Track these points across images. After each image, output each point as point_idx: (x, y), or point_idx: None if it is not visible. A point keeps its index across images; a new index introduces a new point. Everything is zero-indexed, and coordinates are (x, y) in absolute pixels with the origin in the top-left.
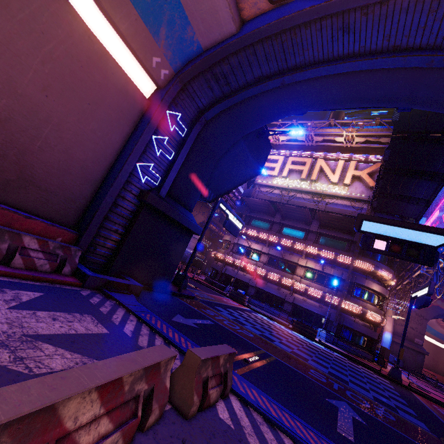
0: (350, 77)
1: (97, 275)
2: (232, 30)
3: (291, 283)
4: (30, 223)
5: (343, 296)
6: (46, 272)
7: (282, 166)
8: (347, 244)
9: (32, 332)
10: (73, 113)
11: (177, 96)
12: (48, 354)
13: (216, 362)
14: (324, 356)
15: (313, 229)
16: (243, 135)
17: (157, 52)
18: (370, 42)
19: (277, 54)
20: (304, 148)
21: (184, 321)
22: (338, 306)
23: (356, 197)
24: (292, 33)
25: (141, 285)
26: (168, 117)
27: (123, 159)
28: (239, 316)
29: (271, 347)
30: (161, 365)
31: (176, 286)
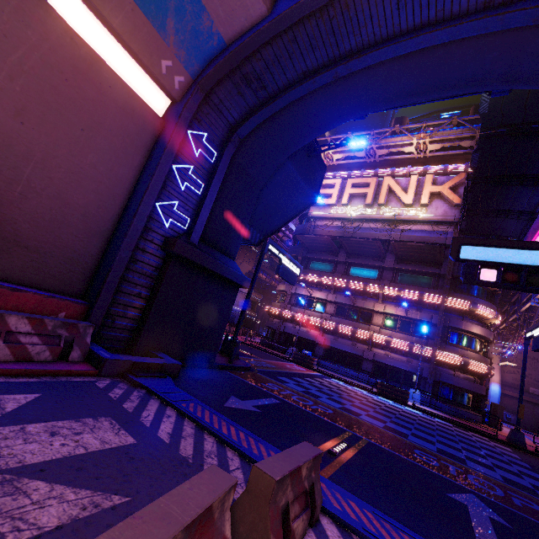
0: (425, 57)
1: (118, 356)
2: (262, 12)
3: (368, 335)
4: (19, 297)
5: (435, 345)
6: (46, 362)
7: (340, 191)
8: (433, 279)
9: (15, 463)
10: (63, 143)
11: (200, 110)
12: (36, 501)
13: (296, 477)
14: (425, 426)
15: (389, 265)
16: (289, 154)
17: (165, 53)
18: (450, 2)
19: (324, 37)
20: (365, 166)
21: (241, 405)
22: (431, 359)
23: (438, 219)
24: (342, 5)
25: (179, 362)
26: (191, 139)
27: (137, 200)
28: (310, 386)
29: (358, 424)
30: (213, 509)
31: (225, 356)
